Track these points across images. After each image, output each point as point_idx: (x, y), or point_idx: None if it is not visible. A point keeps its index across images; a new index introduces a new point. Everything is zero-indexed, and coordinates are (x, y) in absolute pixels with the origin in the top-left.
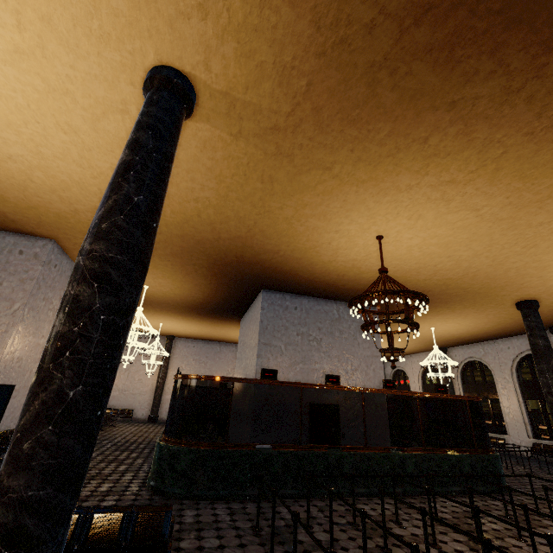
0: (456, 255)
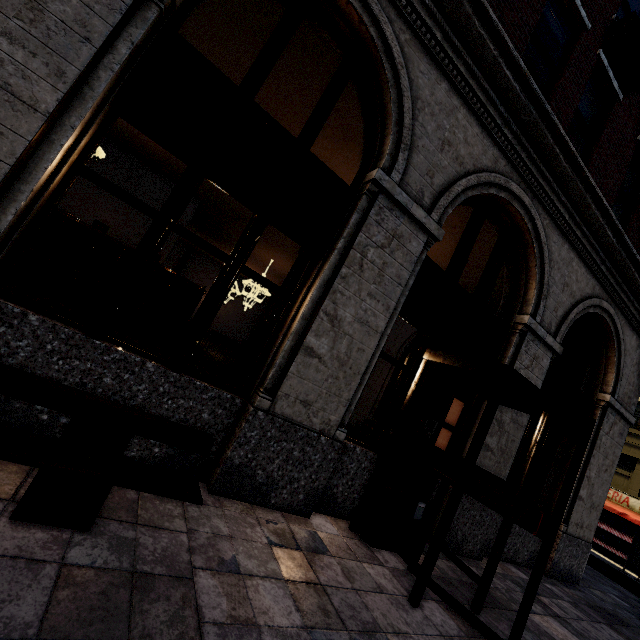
0: None
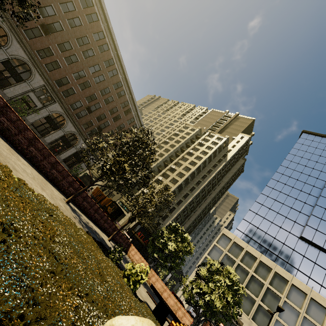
0: None
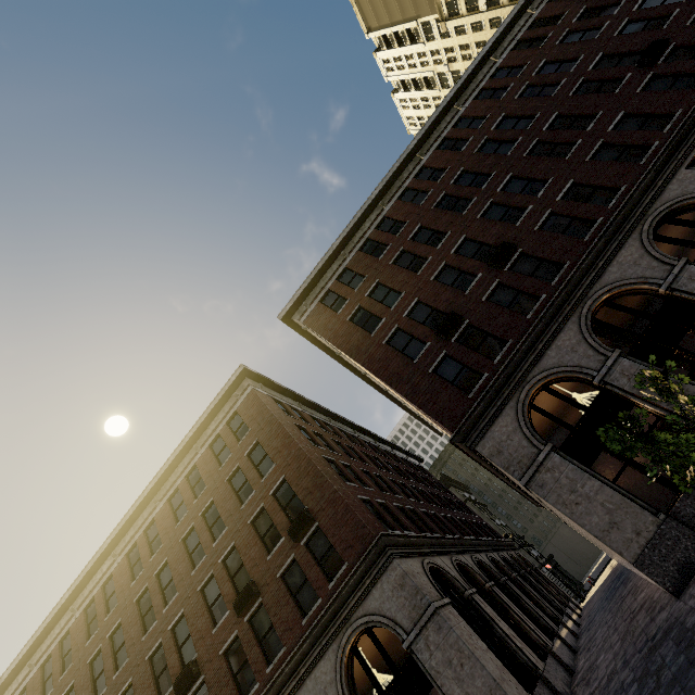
0: (677, 234)
